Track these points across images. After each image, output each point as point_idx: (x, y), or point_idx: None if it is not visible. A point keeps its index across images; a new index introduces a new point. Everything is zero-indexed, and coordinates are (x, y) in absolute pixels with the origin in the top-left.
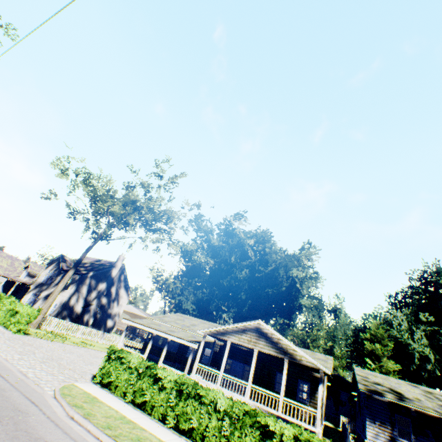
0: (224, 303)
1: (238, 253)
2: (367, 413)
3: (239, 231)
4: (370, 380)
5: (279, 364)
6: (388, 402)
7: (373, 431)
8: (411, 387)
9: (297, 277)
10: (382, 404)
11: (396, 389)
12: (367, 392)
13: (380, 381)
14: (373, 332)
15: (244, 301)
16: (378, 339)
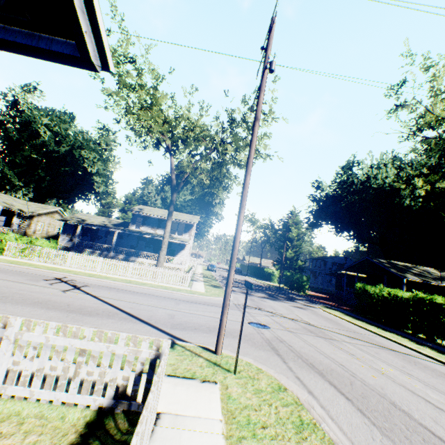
0: (24, 180)
1: (31, 131)
2: (63, 231)
3: (34, 107)
4: (77, 217)
5: (3, 211)
6: (75, 225)
7: (63, 238)
8: (104, 219)
9: (89, 159)
10: (72, 226)
11: (87, 220)
12: (65, 222)
13: (84, 217)
14: (127, 197)
15: (45, 178)
16: (130, 201)
